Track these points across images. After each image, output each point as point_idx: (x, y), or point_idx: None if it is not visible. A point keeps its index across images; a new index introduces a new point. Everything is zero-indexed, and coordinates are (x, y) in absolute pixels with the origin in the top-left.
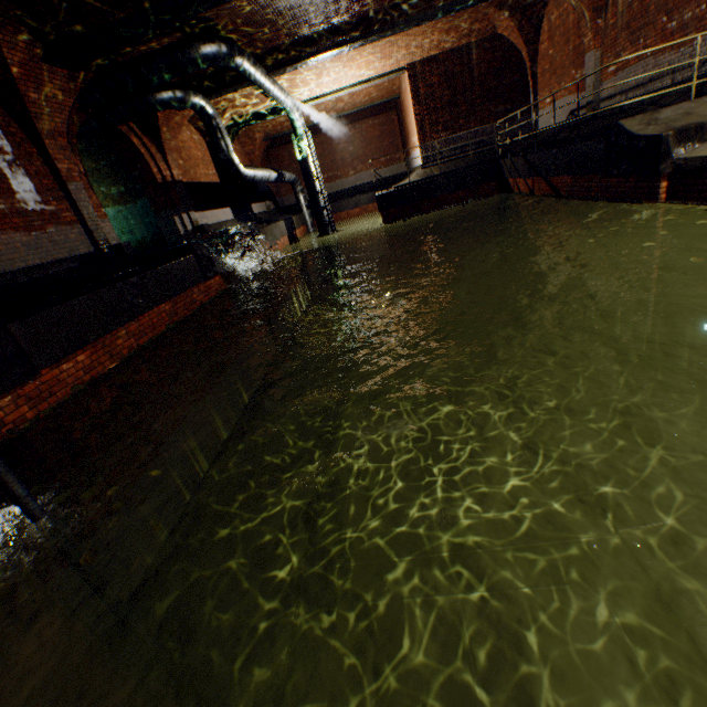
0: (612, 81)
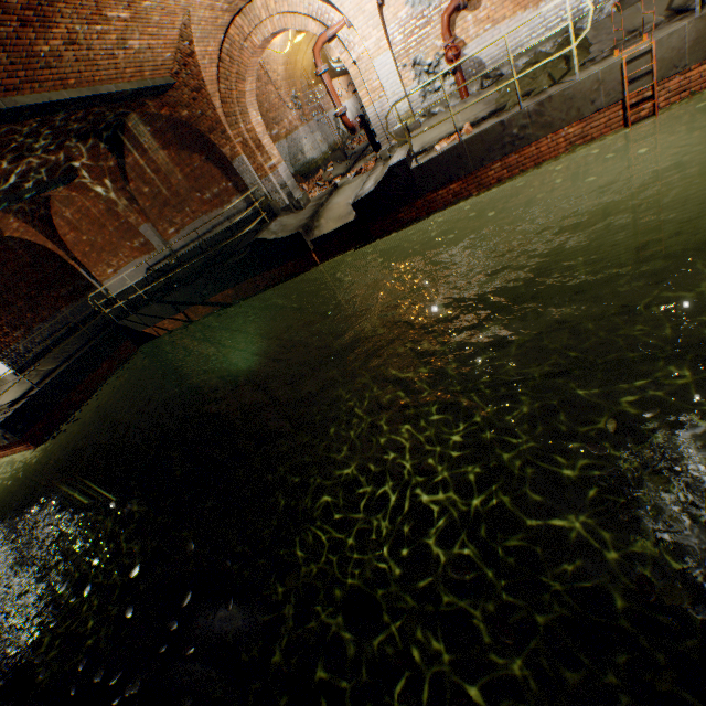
0: (179, 237)
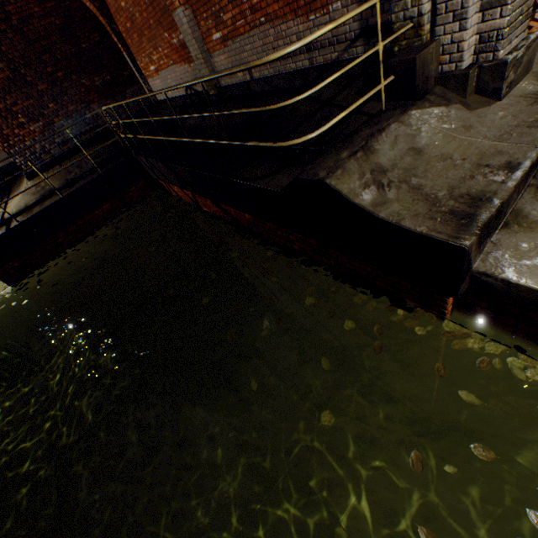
0: (225, 52)
